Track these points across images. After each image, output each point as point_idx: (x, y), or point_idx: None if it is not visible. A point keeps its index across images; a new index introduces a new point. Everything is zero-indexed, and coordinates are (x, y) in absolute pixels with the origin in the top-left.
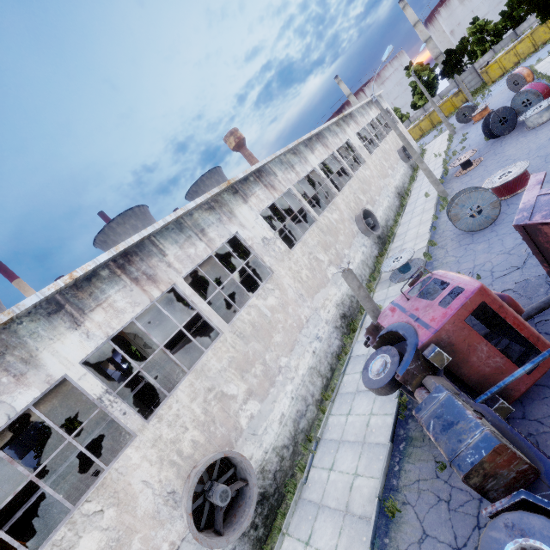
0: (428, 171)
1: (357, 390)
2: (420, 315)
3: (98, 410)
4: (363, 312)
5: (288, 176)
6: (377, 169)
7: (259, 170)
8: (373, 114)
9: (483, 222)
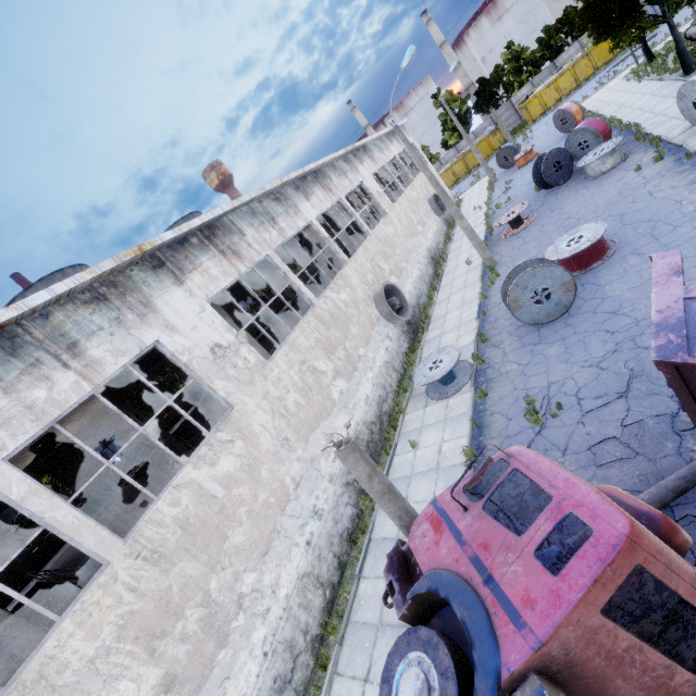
0: (470, 230)
1: (380, 621)
2: (496, 572)
3: None
4: (390, 450)
5: (265, 235)
6: (403, 225)
7: (210, 226)
8: (395, 150)
9: (553, 310)
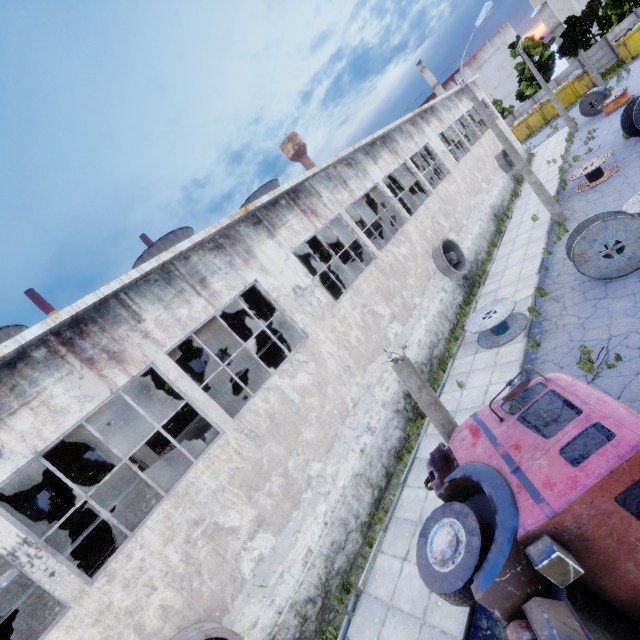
0: (538, 185)
1: (419, 519)
2: (523, 464)
3: (10, 570)
4: (438, 389)
5: (337, 197)
6: (466, 183)
7: (295, 190)
8: (463, 108)
9: (624, 265)
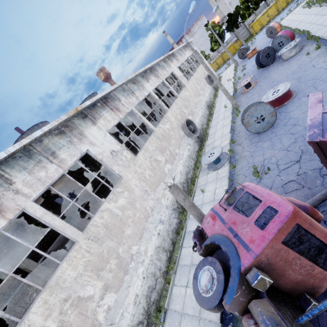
0: (225, 91)
1: (191, 263)
2: (239, 232)
3: None
4: (192, 194)
5: (130, 100)
6: (193, 91)
7: (105, 97)
8: (188, 54)
9: (265, 126)
